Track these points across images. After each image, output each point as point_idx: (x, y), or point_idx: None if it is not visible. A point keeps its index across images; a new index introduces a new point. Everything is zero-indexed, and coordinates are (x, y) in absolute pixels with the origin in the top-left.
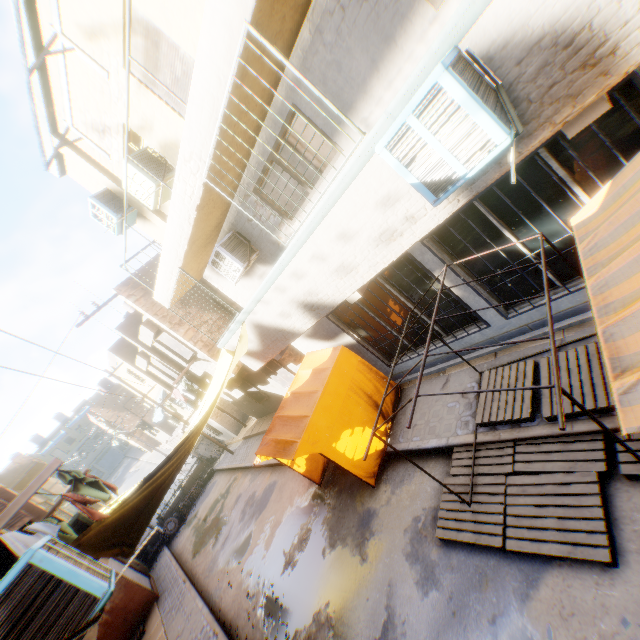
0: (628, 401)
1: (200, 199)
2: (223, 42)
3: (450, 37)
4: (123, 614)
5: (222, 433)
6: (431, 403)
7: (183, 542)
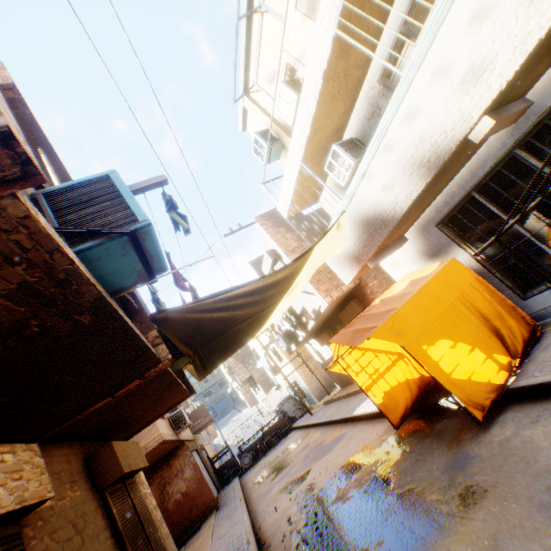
0: None
1: (327, 62)
2: None
3: None
4: (190, 504)
5: (306, 396)
6: None
7: (250, 475)
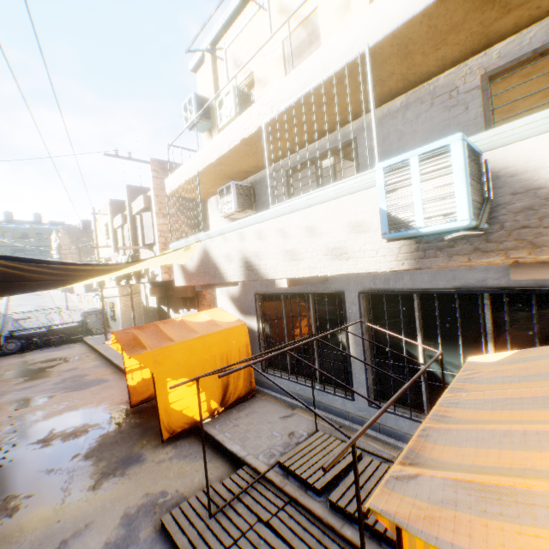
0: (395, 486)
1: (249, 135)
2: (346, 48)
3: (482, 141)
4: None
5: (116, 320)
6: (264, 420)
7: (5, 364)
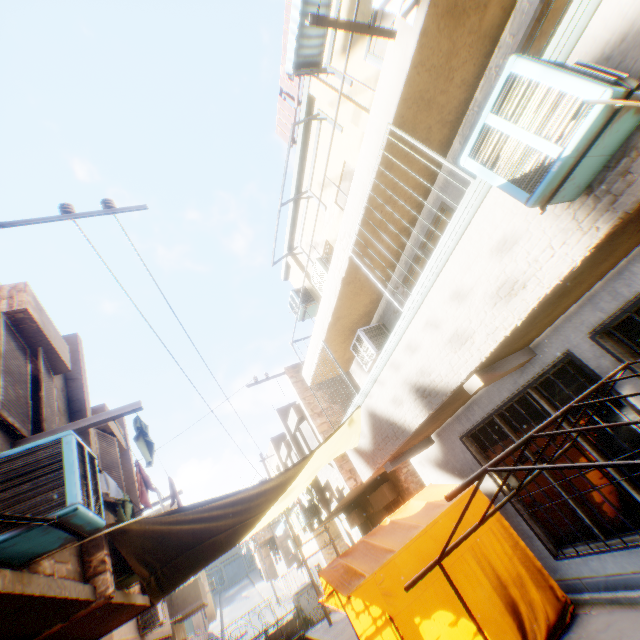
0: None
1: (345, 272)
2: (374, 143)
3: (552, 59)
4: None
5: None
6: None
7: None
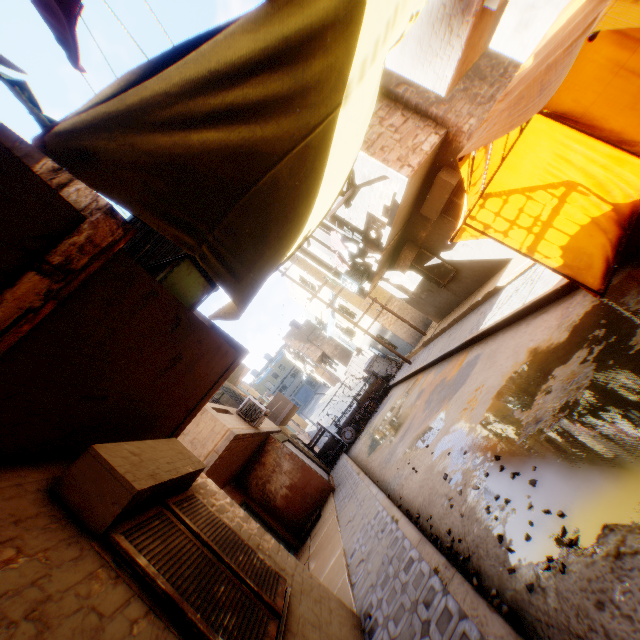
0: None
1: None
2: None
3: None
4: (301, 495)
5: (397, 347)
6: None
7: (359, 447)
